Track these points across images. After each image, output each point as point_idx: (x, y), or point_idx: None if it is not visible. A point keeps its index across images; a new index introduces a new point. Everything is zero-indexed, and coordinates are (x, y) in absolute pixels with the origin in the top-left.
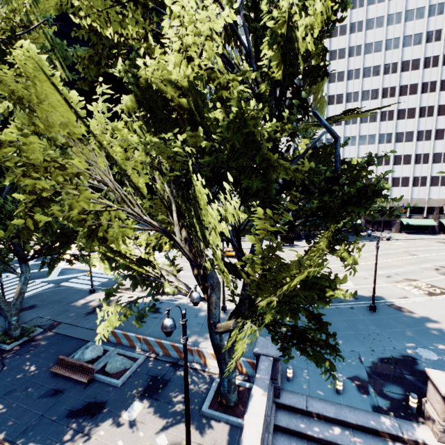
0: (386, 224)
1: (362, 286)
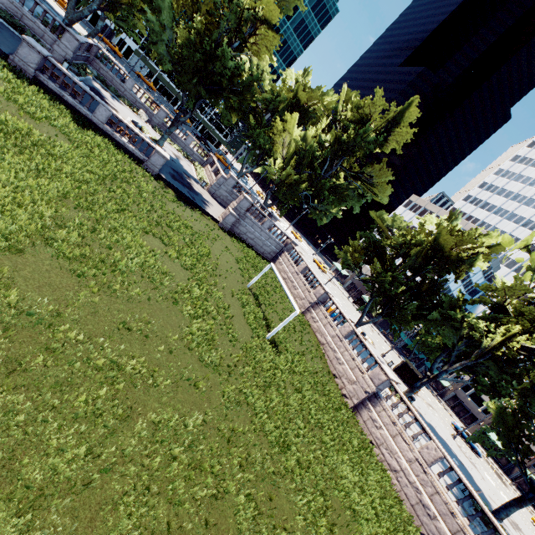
0: (470, 417)
1: (341, 305)
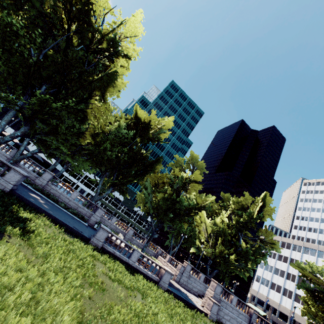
0: None
1: None
